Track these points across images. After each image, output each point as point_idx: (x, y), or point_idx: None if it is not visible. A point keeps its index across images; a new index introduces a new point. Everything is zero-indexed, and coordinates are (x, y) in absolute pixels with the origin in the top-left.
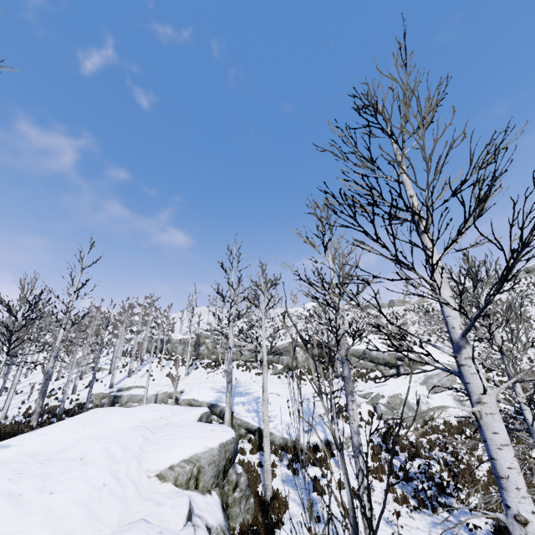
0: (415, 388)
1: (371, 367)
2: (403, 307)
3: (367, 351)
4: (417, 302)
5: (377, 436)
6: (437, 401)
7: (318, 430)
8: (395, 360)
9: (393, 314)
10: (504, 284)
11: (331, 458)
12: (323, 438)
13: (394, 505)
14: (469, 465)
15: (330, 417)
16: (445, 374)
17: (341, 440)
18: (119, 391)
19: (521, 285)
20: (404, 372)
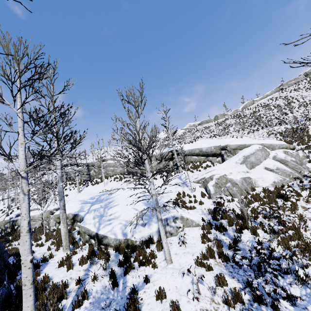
0: (237, 167)
1: (203, 160)
2: (224, 118)
3: (199, 149)
4: (233, 113)
5: (208, 214)
6: (255, 174)
7: (153, 222)
8: (220, 150)
9: (217, 124)
10: (291, 87)
11: (163, 249)
12: (157, 229)
13: (224, 309)
14: (295, 227)
15: (171, 204)
16: (260, 152)
17: (175, 226)
18: (17, 216)
19: (303, 84)
20: (227, 158)
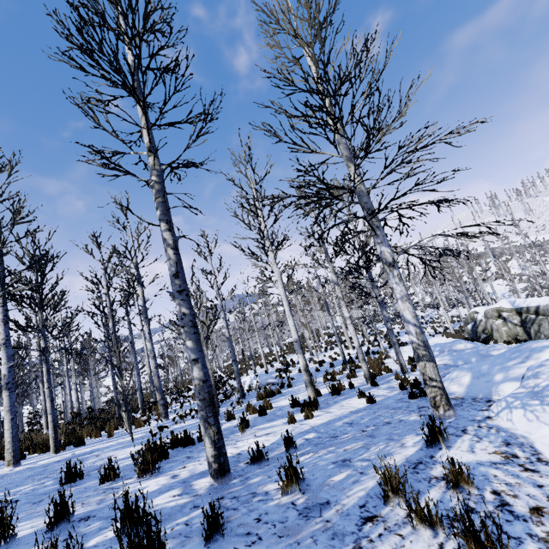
0: None
1: None
2: None
3: None
4: None
5: None
6: None
7: None
8: None
9: None
10: None
11: None
12: None
13: None
14: None
15: None
16: None
17: None
18: None
19: None
20: None
